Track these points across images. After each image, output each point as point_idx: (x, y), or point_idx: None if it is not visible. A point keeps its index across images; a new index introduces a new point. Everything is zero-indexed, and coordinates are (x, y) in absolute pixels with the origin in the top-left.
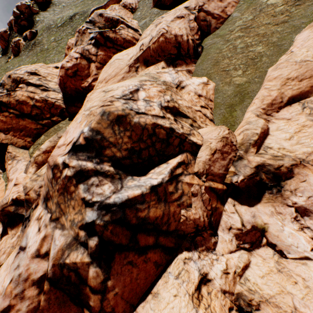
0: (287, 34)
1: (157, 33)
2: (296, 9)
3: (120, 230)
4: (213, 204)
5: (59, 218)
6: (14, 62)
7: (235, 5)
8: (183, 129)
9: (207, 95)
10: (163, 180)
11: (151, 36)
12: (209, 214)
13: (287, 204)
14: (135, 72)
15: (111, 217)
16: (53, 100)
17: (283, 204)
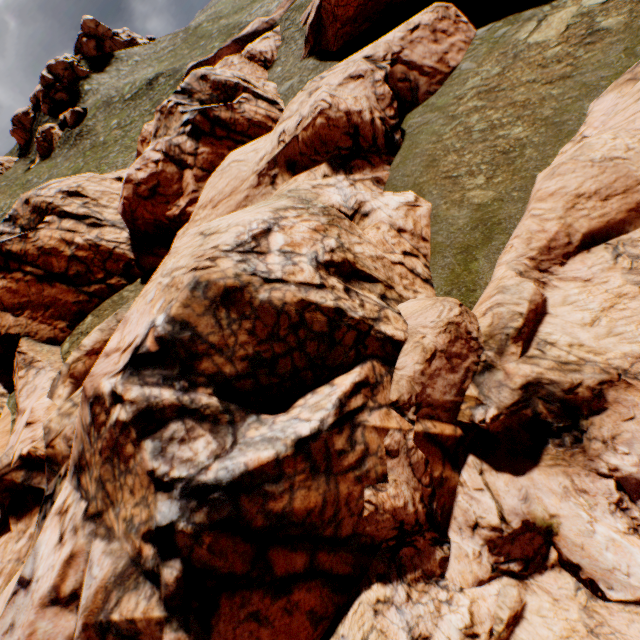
0: (573, 102)
1: (311, 110)
2: (586, 51)
3: (230, 543)
4: (435, 471)
5: (103, 514)
6: (42, 170)
7: (465, 47)
8: (364, 309)
9: (415, 228)
10: (322, 424)
11: (300, 115)
12: (426, 495)
13: (598, 470)
14: (271, 186)
15: (209, 515)
16: (110, 244)
17: (590, 470)
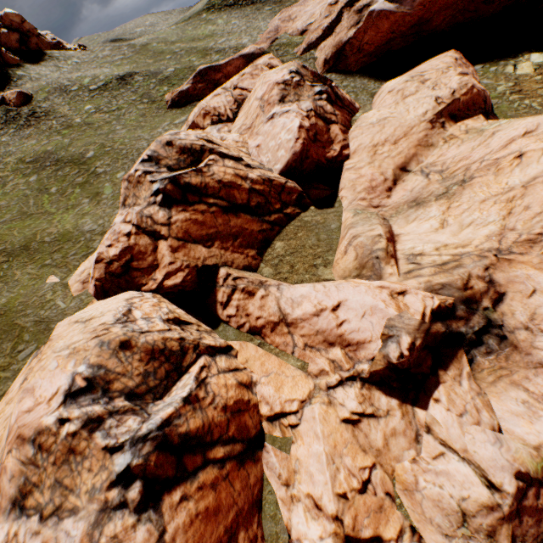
0: None
1: (460, 86)
2: None
3: None
4: None
5: None
6: None
7: (476, 74)
8: None
9: None
10: None
11: (451, 89)
12: None
13: None
14: (442, 129)
15: None
16: (279, 179)
17: None
